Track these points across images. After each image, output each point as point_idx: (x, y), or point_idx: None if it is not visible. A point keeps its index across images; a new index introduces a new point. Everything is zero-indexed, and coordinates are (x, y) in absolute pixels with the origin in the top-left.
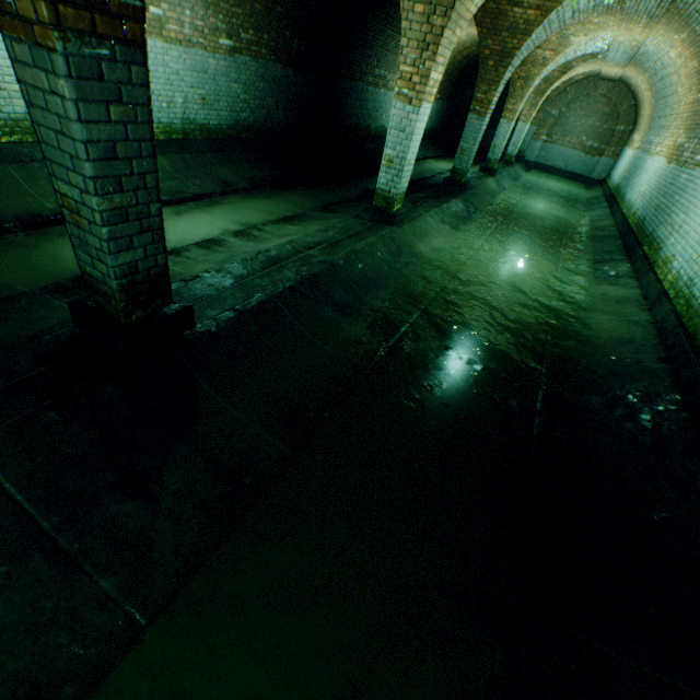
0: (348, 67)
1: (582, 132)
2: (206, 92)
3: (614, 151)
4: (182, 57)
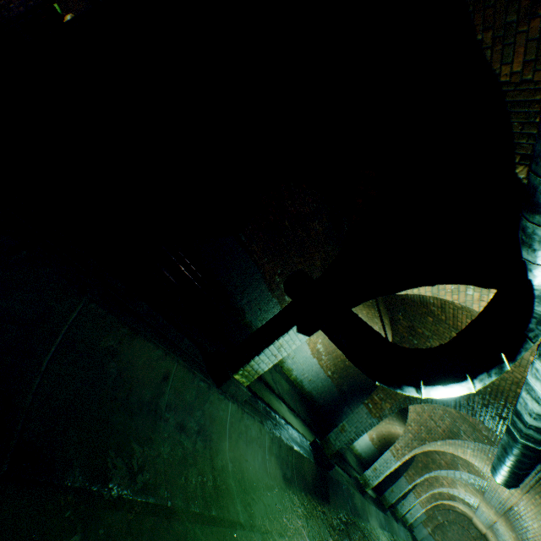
0: (353, 405)
1: None
2: (313, 378)
3: None
4: (317, 367)
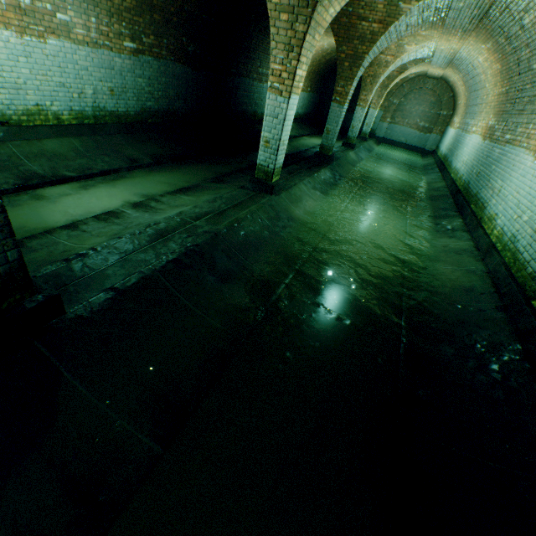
0: (236, 66)
1: (416, 116)
2: (114, 85)
3: (440, 129)
4: (90, 56)
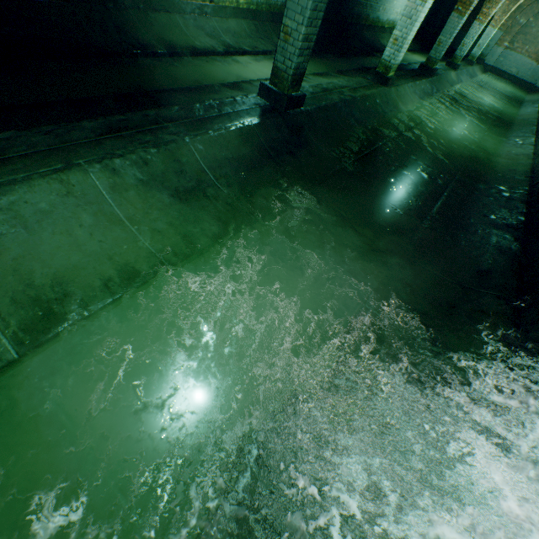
0: None
1: None
2: None
3: None
4: None
